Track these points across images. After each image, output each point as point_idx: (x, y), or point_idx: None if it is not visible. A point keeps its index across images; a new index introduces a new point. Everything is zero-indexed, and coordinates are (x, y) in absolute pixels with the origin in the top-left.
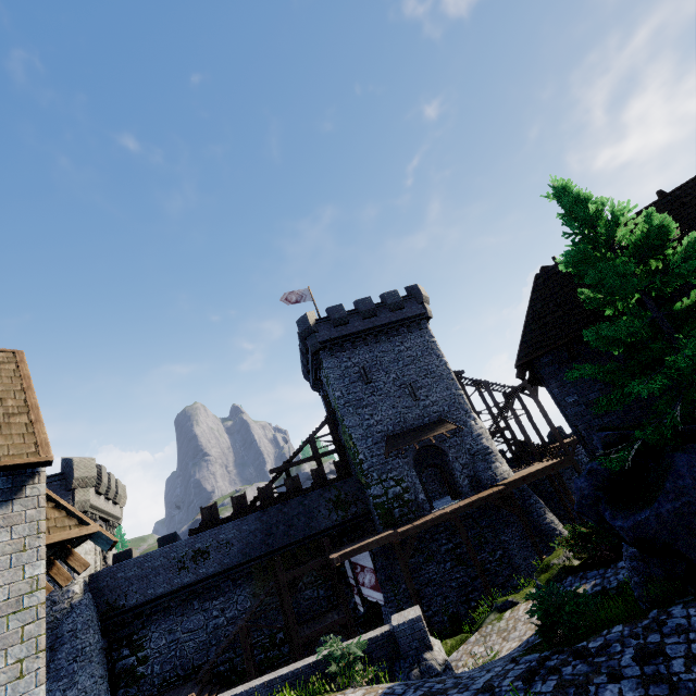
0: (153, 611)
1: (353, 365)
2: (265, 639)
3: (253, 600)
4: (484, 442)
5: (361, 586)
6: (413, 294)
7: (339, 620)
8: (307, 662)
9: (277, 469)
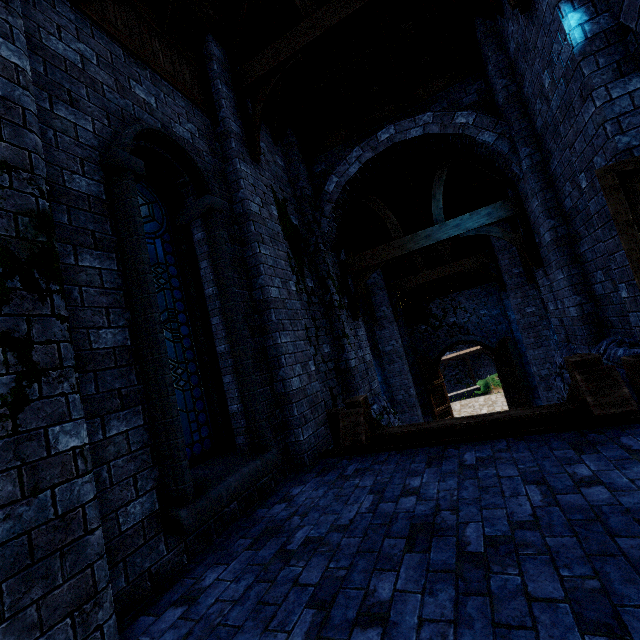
0: None
1: None
2: None
3: None
4: None
5: None
6: None
7: None
8: (464, 391)
9: None
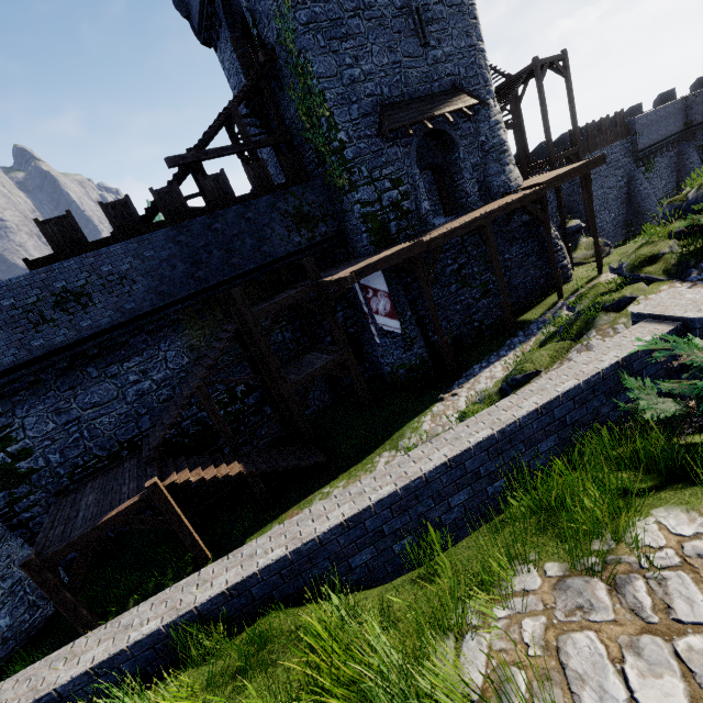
0: (8, 392)
1: None
2: (222, 396)
3: (192, 355)
4: (502, 134)
5: (375, 315)
6: None
7: (337, 358)
8: (526, 409)
9: (182, 158)
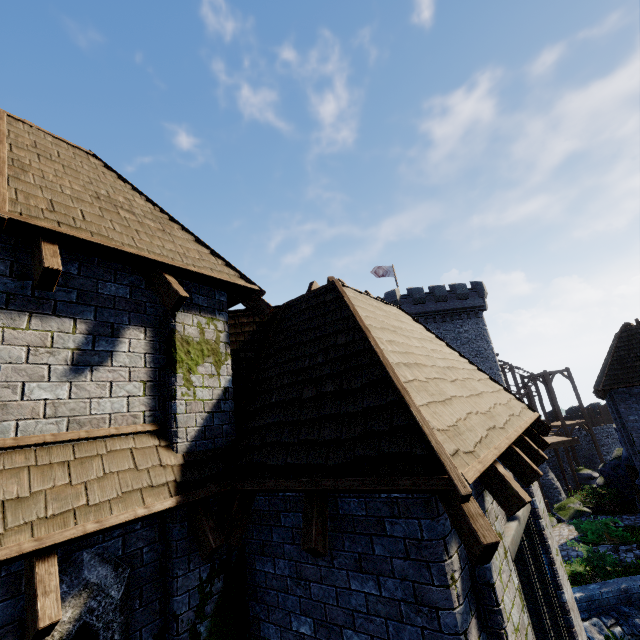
0: None
1: None
2: None
3: None
4: None
5: None
6: (477, 288)
7: None
8: None
9: None
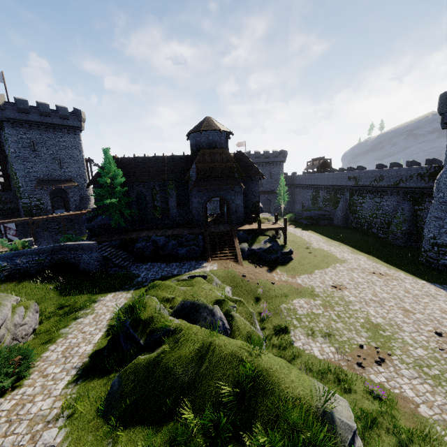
0: None
1: (27, 138)
2: None
3: None
4: (88, 194)
5: (8, 234)
6: (77, 114)
7: None
8: None
9: None
